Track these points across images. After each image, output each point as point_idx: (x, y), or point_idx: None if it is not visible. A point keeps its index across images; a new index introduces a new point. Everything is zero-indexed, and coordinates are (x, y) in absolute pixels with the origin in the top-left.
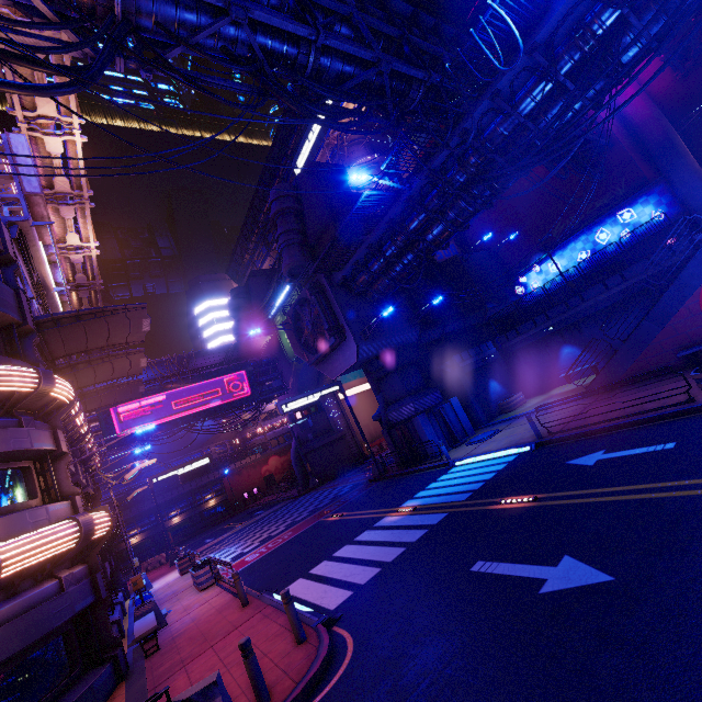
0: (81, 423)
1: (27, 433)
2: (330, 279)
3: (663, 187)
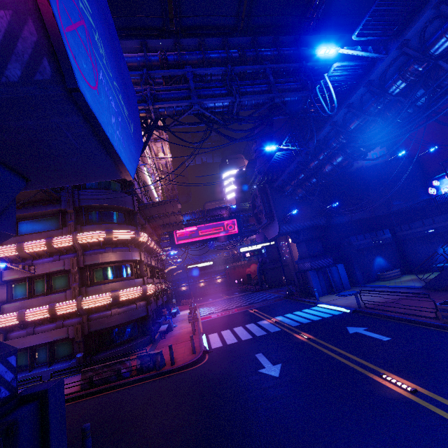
0: (153, 246)
1: (131, 254)
2: (271, 185)
3: None
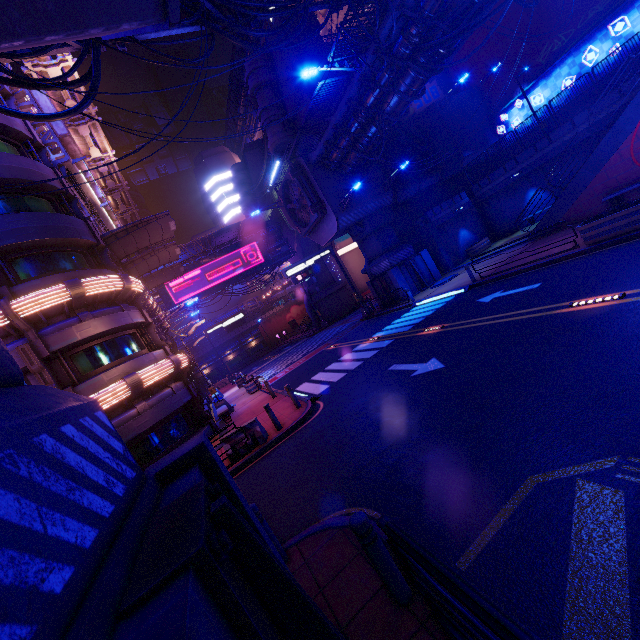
0: (152, 302)
1: (128, 314)
2: (308, 159)
3: None
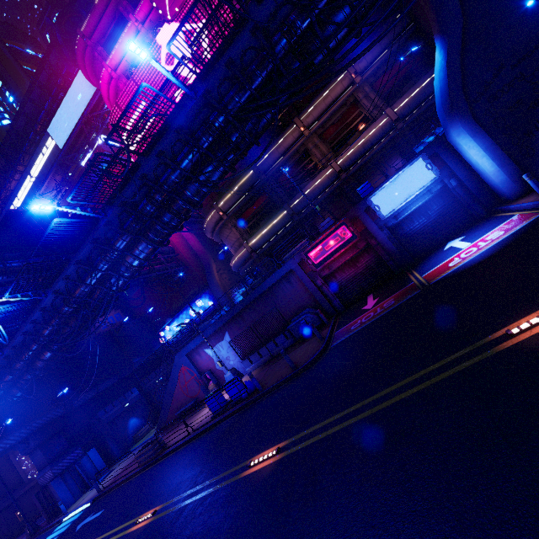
0: None
1: None
2: None
3: (209, 291)
